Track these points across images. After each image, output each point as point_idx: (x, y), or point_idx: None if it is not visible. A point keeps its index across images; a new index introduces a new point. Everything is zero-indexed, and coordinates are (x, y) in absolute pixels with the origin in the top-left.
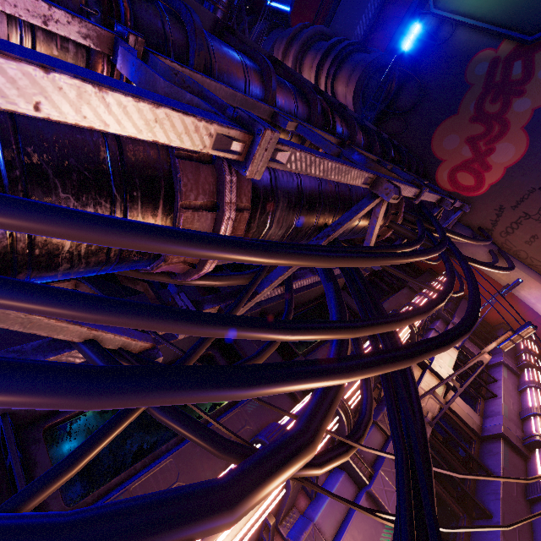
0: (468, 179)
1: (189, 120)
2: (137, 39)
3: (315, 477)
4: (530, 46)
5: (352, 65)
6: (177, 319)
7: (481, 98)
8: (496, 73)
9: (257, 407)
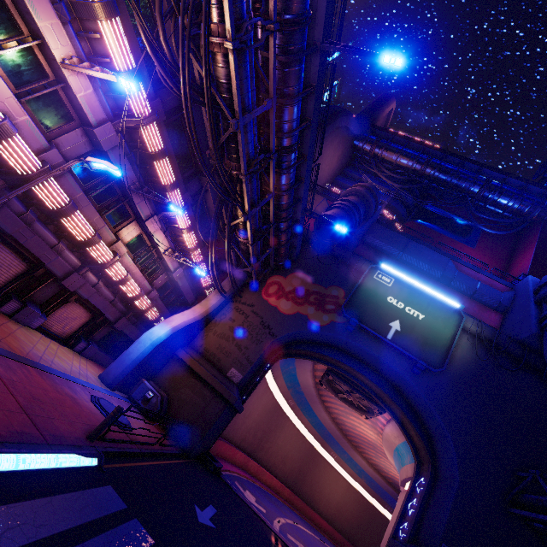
0: (273, 290)
1: (229, 21)
2: (273, 28)
3: (117, 95)
4: (341, 311)
5: (342, 215)
6: (192, 9)
7: (319, 293)
8: (331, 299)
9: (145, 78)
